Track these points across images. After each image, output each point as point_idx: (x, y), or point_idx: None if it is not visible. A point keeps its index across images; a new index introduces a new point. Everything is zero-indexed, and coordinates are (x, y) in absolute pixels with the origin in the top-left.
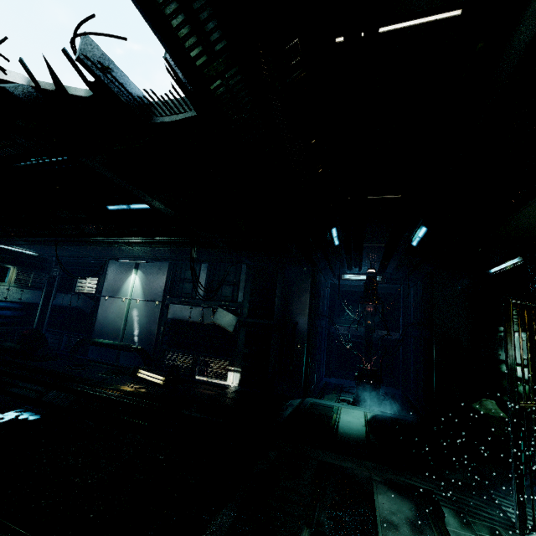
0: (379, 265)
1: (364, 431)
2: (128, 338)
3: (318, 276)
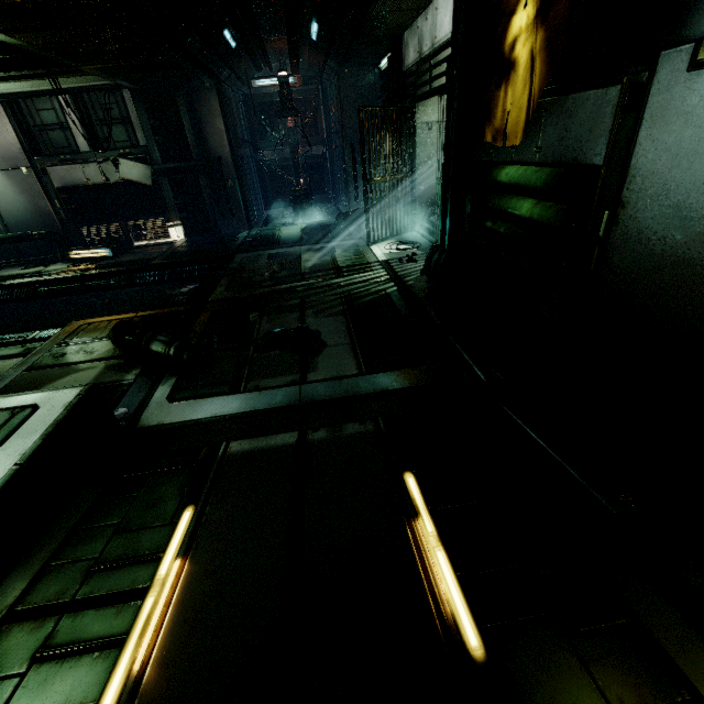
0: (290, 64)
1: (299, 235)
2: (16, 227)
3: (225, 92)
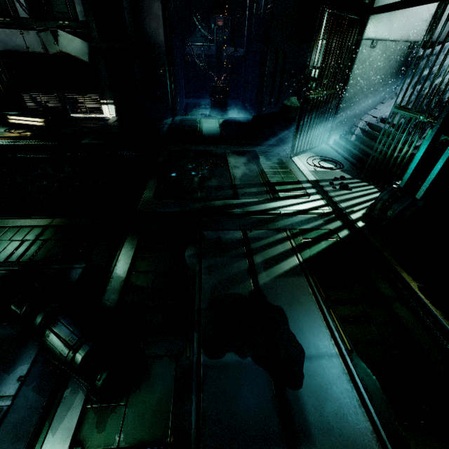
0: None
1: (219, 131)
2: None
3: None
